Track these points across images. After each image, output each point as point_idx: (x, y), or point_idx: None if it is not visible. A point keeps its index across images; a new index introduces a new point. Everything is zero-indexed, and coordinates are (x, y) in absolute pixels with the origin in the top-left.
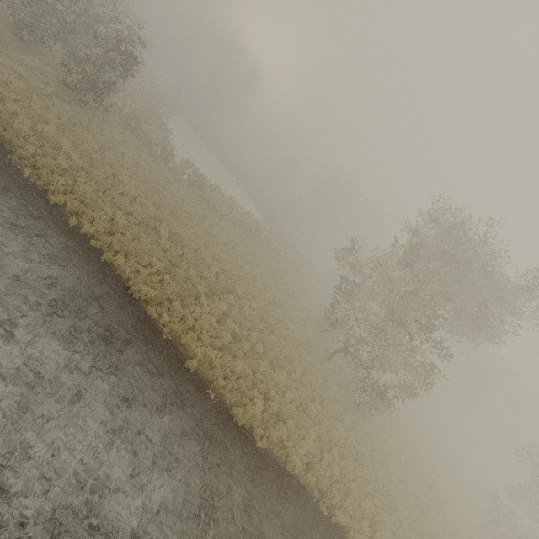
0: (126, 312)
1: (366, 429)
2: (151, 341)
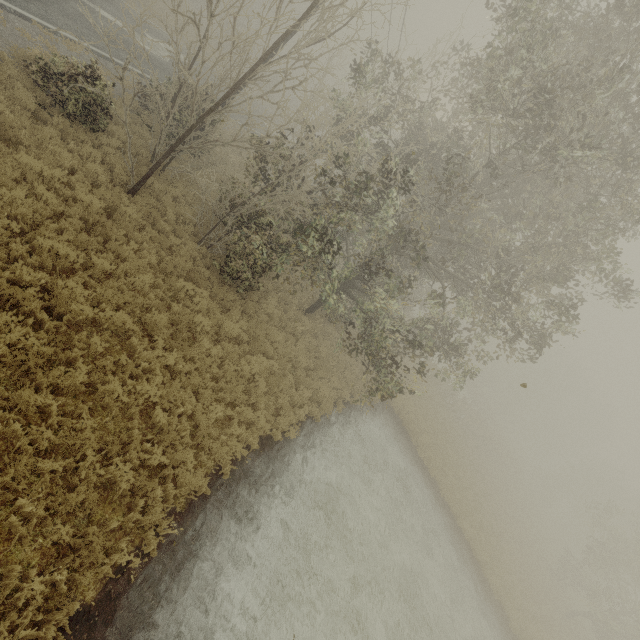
0: (478, 574)
1: None
2: (492, 601)
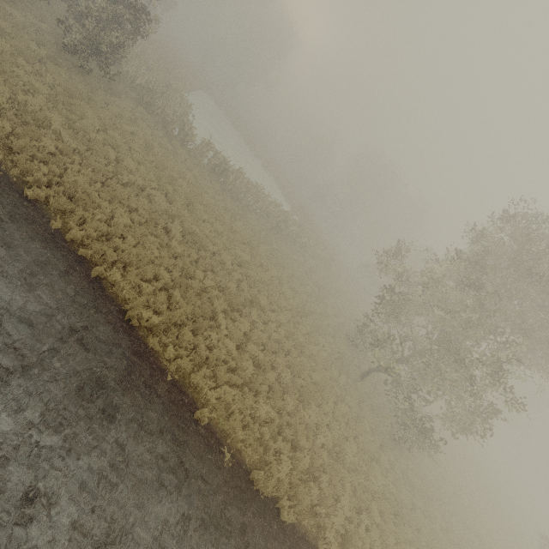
0: (120, 348)
1: (405, 466)
2: (150, 386)
